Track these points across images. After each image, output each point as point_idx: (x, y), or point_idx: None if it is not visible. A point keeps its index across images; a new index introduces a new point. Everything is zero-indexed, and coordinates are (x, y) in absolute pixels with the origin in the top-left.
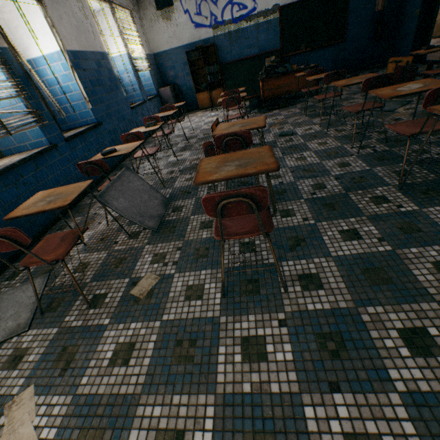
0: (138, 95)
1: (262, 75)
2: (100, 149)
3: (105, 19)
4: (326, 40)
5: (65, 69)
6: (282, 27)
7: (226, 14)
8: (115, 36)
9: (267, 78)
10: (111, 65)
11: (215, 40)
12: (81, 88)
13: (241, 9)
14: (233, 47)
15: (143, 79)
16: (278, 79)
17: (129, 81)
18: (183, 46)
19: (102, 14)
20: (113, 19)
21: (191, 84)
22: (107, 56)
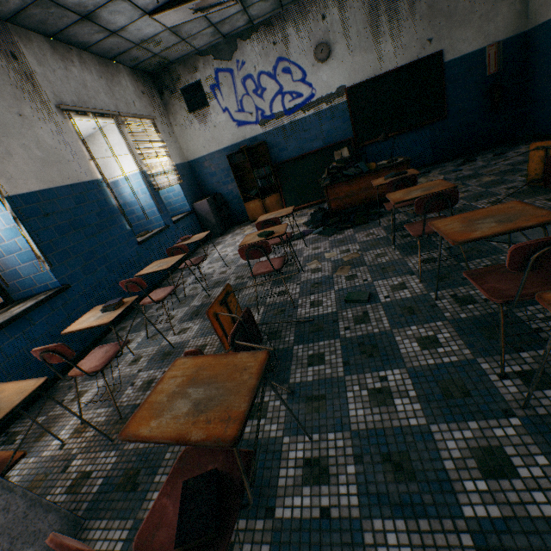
0: (158, 220)
1: (325, 181)
2: (58, 329)
3: (110, 136)
4: (419, 119)
5: (8, 222)
6: (353, 111)
7: (276, 106)
8: (123, 154)
9: (332, 183)
10: (105, 194)
11: (264, 137)
12: (32, 244)
13: (295, 98)
14: (289, 142)
15: (172, 194)
16: (349, 183)
17: (145, 204)
18: (224, 148)
19: (106, 131)
20: (119, 135)
21: (238, 192)
22: (100, 184)
